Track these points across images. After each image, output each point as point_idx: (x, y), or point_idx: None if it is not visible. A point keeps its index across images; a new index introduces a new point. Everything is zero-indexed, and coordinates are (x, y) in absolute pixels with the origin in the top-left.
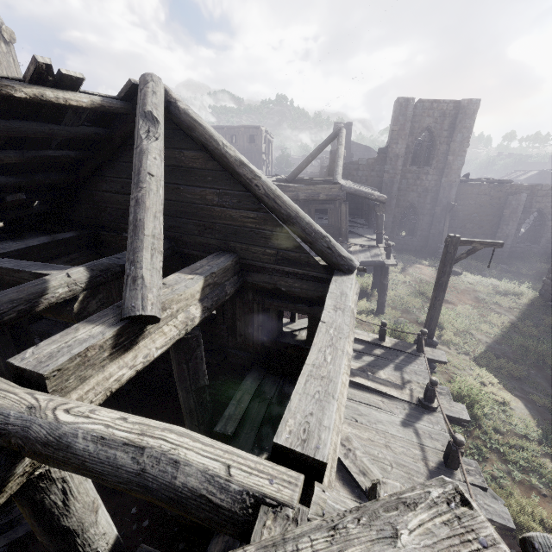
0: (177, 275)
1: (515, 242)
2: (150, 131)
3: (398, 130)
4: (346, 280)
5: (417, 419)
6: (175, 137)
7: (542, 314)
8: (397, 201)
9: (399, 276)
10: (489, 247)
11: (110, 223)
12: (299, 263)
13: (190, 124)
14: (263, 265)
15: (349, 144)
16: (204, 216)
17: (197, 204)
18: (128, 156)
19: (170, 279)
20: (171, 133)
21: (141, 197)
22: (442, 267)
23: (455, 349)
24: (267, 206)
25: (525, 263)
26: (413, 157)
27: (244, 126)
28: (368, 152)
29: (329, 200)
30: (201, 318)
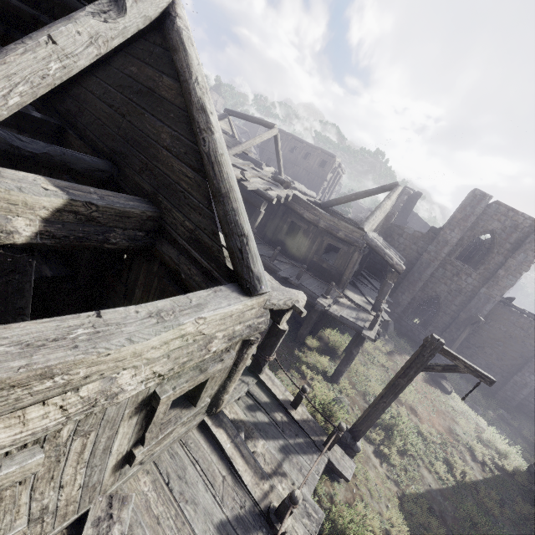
0: (36, 177)
1: (531, 396)
2: (106, 13)
3: (459, 218)
4: (230, 297)
5: (245, 532)
6: (163, 58)
7: (518, 495)
8: (424, 285)
9: (381, 356)
10: (499, 385)
11: (82, 126)
12: (208, 254)
13: (175, 44)
14: (176, 236)
15: (409, 212)
16: (151, 154)
17: (151, 139)
18: (121, 63)
19: (19, 173)
20: (162, 52)
21: (10, 48)
22: (406, 367)
23: (388, 470)
24: (205, 169)
25: (532, 425)
26: (466, 255)
27: (322, 149)
28: (426, 230)
29: (346, 241)
30: (32, 241)
